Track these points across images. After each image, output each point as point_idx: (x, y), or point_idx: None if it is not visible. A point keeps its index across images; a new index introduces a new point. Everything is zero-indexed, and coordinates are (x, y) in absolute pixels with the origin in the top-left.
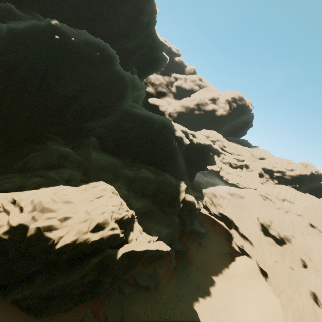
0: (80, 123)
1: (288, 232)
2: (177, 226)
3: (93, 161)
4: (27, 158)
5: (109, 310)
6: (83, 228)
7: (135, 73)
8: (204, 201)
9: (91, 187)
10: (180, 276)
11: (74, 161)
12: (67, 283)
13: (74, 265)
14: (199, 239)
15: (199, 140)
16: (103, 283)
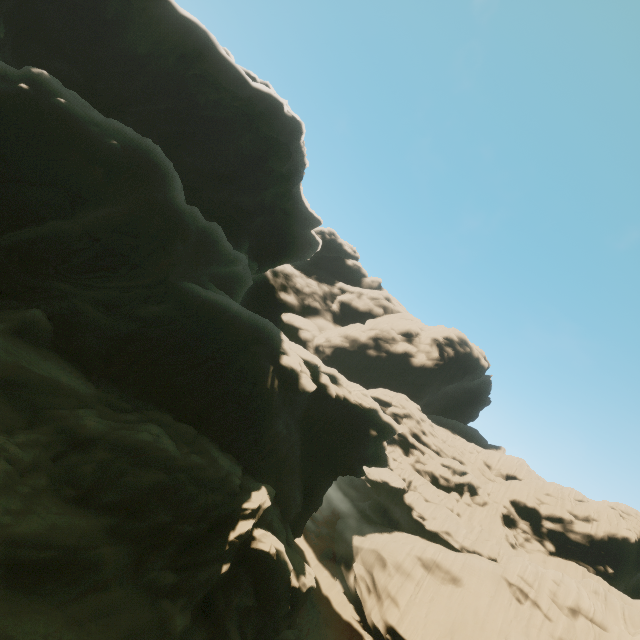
0: (27, 275)
1: None
2: None
3: None
4: None
5: None
6: None
7: (243, 245)
8: (352, 575)
9: None
10: None
11: None
12: None
13: None
14: None
15: (346, 392)
16: None
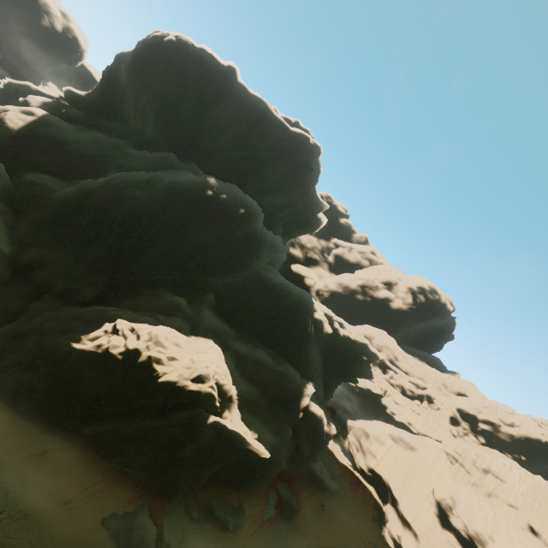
0: (202, 275)
1: (482, 526)
2: (288, 440)
3: (205, 319)
4: (136, 300)
5: (168, 521)
6: (185, 373)
7: (279, 231)
8: (346, 441)
9: (200, 341)
10: (277, 540)
11: (186, 314)
12: (154, 426)
13: (162, 414)
14: (324, 498)
15: (348, 333)
16: (185, 446)
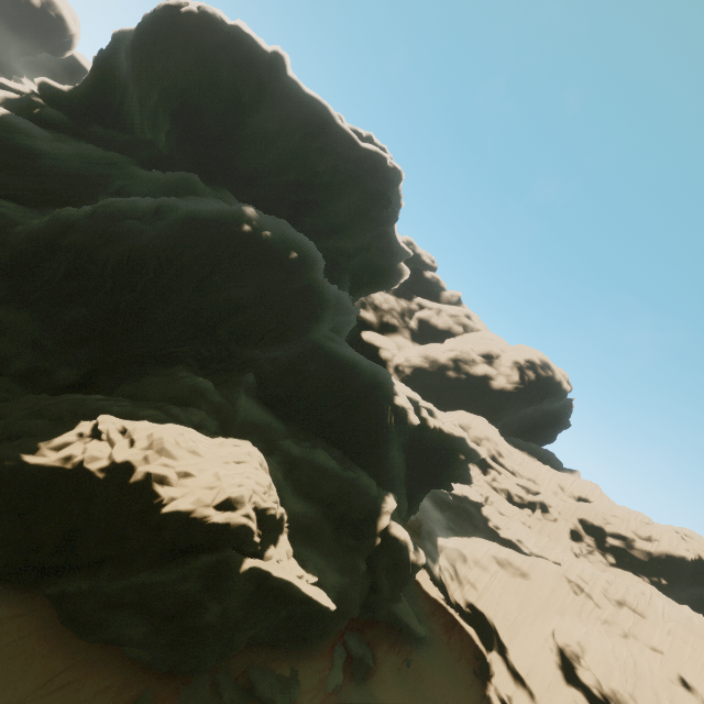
0: (237, 347)
1: (621, 681)
2: (361, 578)
3: (241, 409)
4: (140, 383)
5: None
6: (206, 497)
7: (346, 287)
8: (437, 567)
9: (231, 444)
10: None
11: (212, 402)
12: (155, 582)
13: (170, 561)
14: (410, 649)
15: (440, 423)
16: (206, 609)
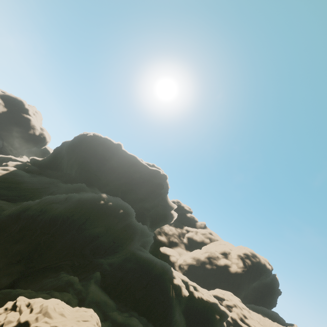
0: (93, 258)
1: None
2: None
3: (90, 292)
4: (40, 283)
5: None
6: None
7: (148, 224)
8: None
9: (82, 310)
10: None
11: (76, 289)
12: None
13: None
14: None
15: (201, 294)
16: None
